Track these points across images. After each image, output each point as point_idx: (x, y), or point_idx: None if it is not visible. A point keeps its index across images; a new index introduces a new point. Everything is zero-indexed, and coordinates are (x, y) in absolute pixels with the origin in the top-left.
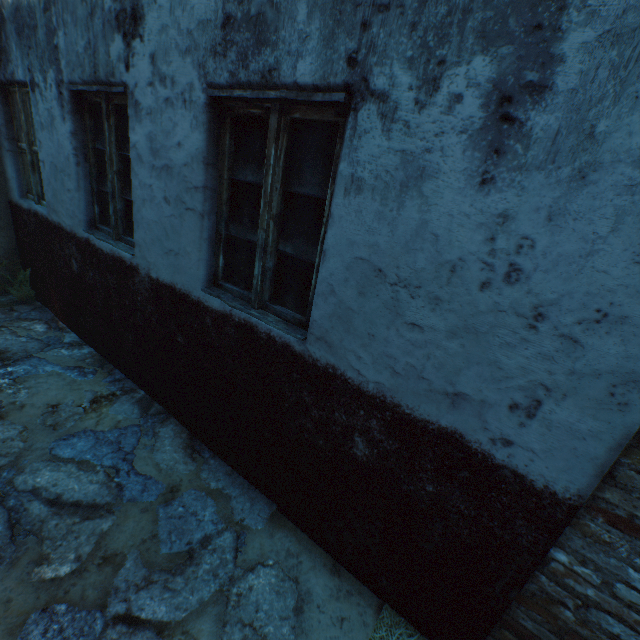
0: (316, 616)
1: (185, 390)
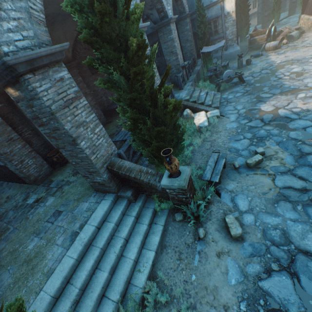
0: (16, 189)
1: (1, 177)
